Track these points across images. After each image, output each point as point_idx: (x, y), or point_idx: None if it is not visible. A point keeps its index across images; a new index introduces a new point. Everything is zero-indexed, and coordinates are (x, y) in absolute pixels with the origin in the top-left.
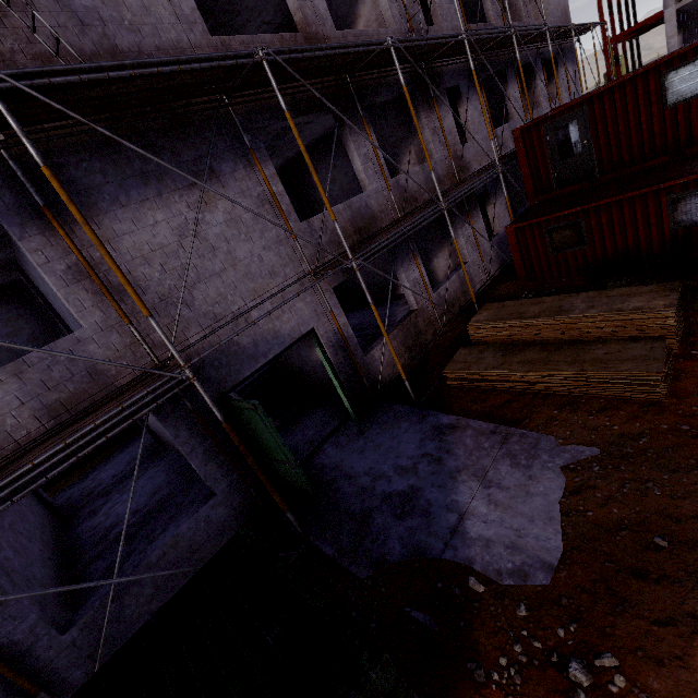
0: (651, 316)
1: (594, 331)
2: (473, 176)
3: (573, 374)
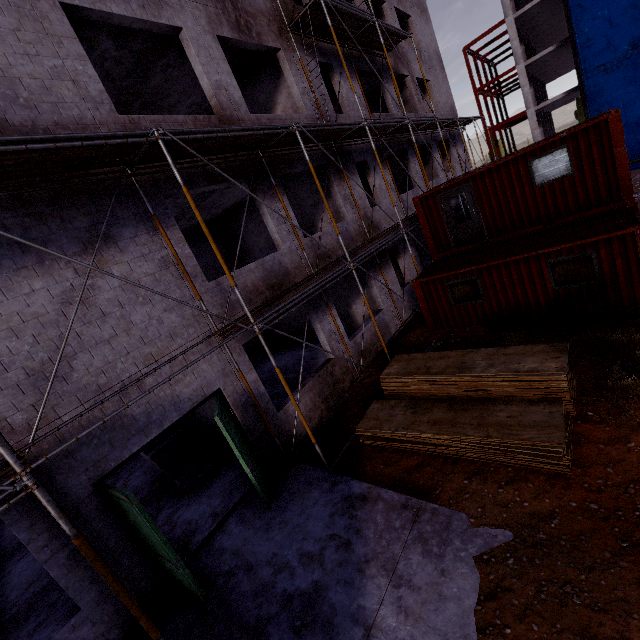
0: (546, 379)
1: (496, 389)
2: (383, 234)
3: (479, 440)
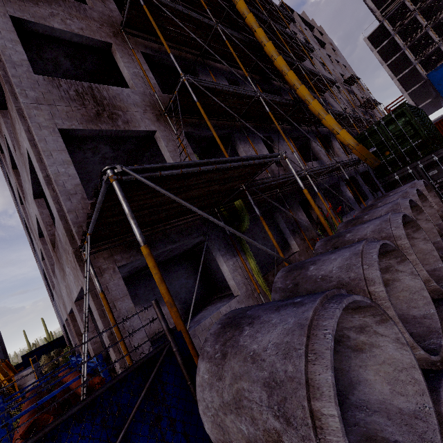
0: None
1: None
2: None
3: None
